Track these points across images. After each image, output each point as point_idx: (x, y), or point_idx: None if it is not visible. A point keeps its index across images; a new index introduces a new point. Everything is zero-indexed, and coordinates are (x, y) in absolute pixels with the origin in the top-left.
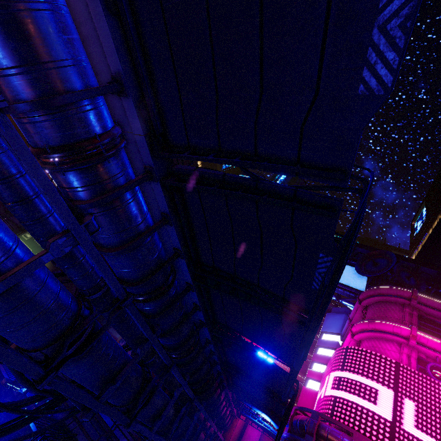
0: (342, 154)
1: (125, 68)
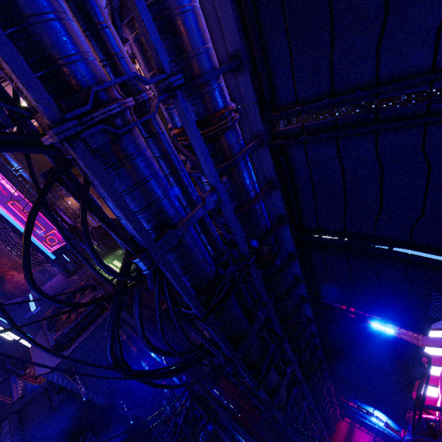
0: None
1: (242, 45)
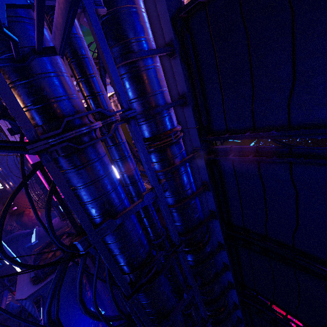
0: None
1: (188, 89)
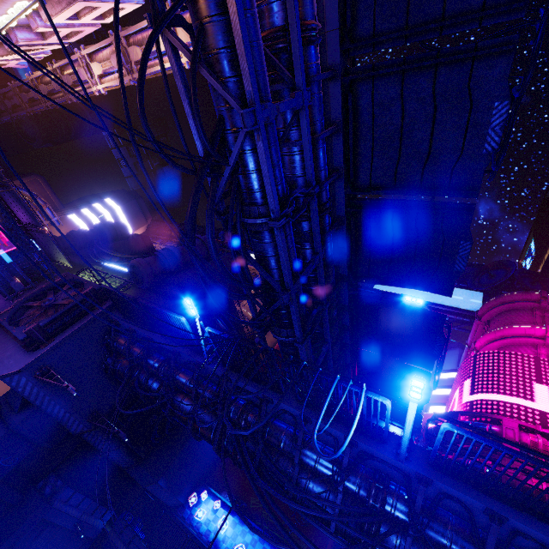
0: None
1: None
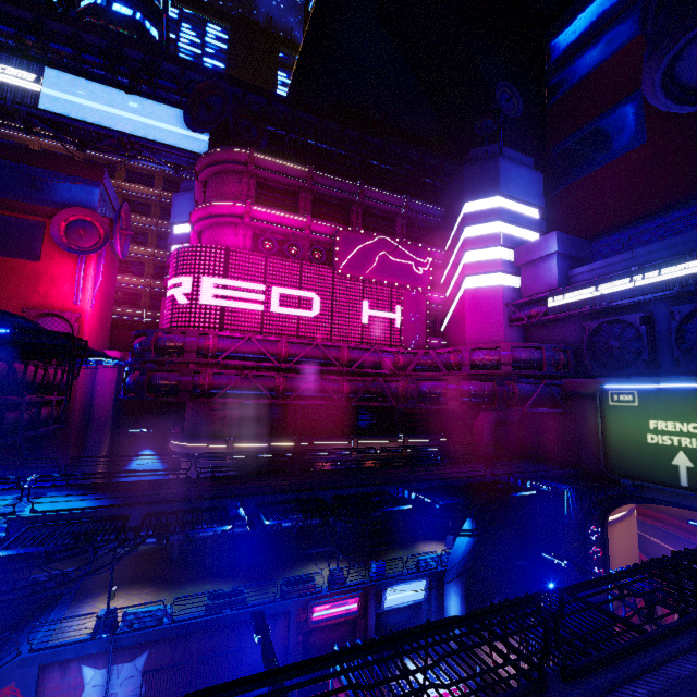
0: None
1: None
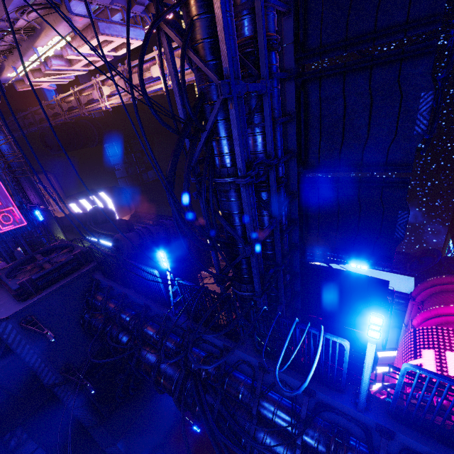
0: (437, 5)
1: None
